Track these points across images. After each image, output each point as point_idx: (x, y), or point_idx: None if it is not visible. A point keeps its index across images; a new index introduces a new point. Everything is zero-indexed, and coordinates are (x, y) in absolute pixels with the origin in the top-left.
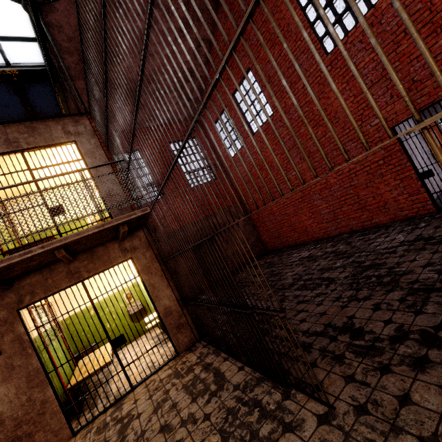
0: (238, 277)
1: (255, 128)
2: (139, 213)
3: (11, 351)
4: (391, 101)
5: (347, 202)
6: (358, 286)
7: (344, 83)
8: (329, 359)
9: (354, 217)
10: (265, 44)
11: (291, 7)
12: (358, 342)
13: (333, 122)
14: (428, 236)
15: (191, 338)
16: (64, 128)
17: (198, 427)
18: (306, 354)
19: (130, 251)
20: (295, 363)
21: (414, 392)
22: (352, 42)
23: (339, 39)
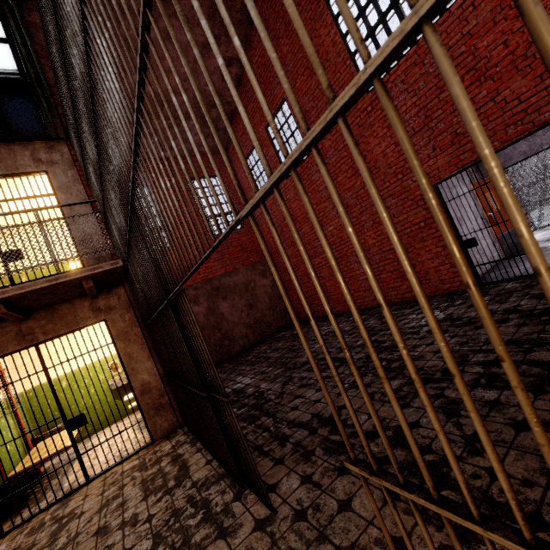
0: (195, 352)
1: None
2: (107, 266)
3: None
4: (433, 155)
5: (386, 269)
6: (366, 370)
7: (385, 128)
8: (298, 455)
9: (394, 287)
10: (156, 100)
11: (162, 69)
12: (335, 436)
13: (372, 172)
14: (457, 316)
15: (173, 423)
16: (34, 155)
17: (135, 531)
18: (279, 448)
19: (104, 311)
20: (264, 458)
21: (358, 497)
22: (394, 81)
23: (191, 111)
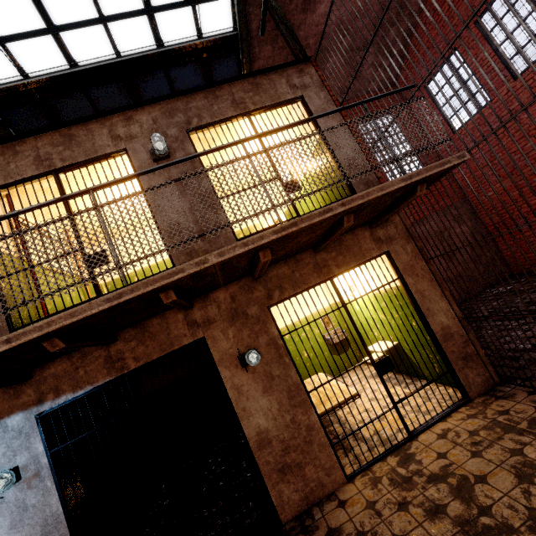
0: None
1: (520, 67)
2: (454, 160)
3: (267, 357)
4: None
5: None
6: None
7: None
8: None
9: None
10: None
11: None
12: None
13: None
14: None
15: (486, 379)
16: (288, 81)
17: None
18: None
19: (384, 241)
20: None
21: None
22: None
23: None
